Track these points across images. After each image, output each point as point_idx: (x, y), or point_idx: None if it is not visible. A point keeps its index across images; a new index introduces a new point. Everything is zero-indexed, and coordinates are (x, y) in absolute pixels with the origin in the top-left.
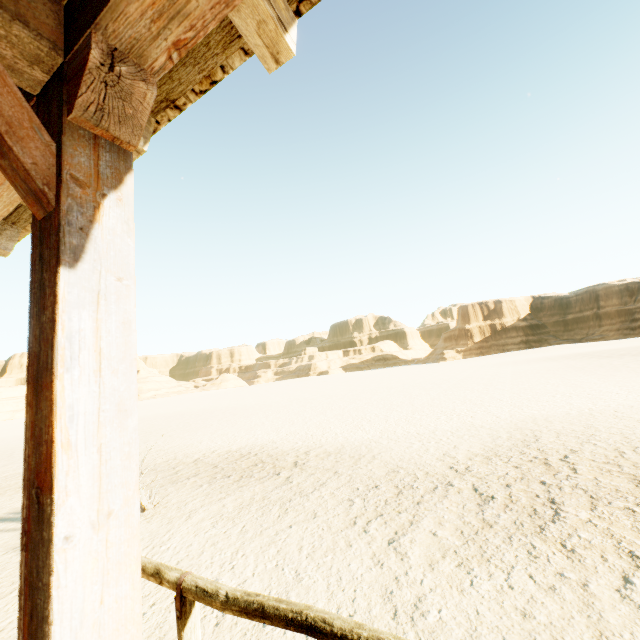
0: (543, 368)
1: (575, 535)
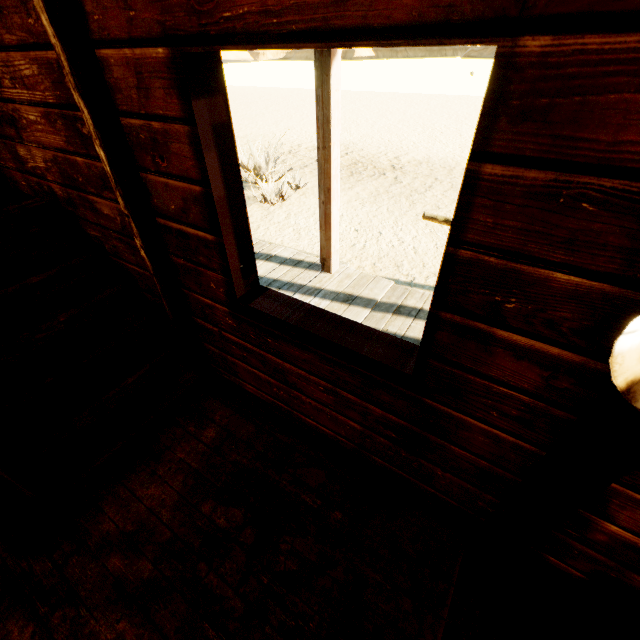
0: None
1: None
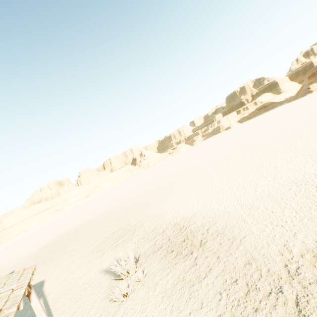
0: None
1: None
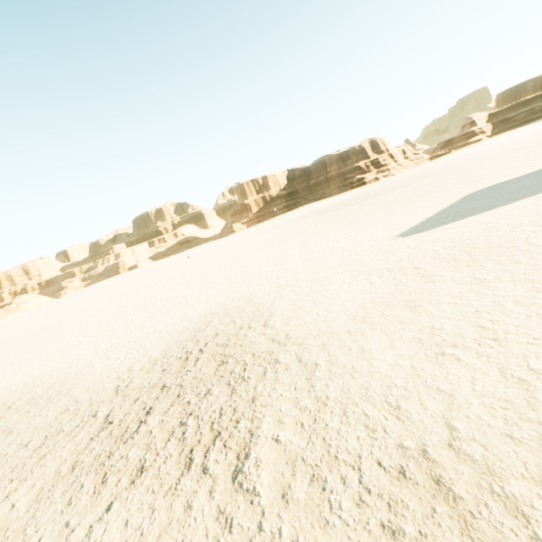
0: (282, 232)
1: (125, 456)
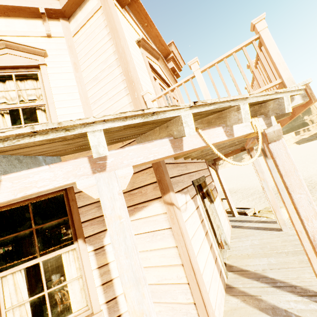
0: None
1: None
